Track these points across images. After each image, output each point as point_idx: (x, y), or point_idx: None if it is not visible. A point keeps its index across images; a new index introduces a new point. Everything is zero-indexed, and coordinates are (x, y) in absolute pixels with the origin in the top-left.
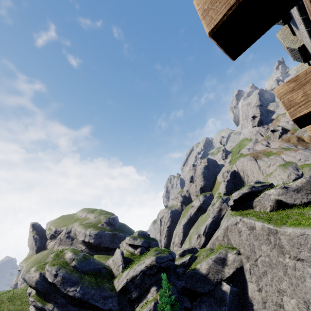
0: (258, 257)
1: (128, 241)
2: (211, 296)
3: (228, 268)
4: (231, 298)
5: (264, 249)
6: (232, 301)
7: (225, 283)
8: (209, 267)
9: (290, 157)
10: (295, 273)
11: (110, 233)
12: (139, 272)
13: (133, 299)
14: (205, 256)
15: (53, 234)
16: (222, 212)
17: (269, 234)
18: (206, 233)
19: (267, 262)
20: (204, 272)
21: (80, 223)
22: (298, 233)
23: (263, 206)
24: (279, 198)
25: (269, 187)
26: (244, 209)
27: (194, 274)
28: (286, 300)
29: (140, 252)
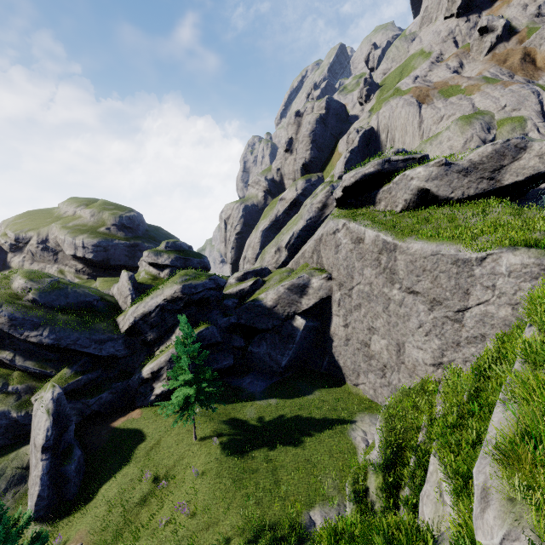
0: (355, 286)
1: (146, 258)
2: (276, 332)
3: (307, 299)
4: (304, 334)
5: (367, 274)
6: (305, 338)
7: (299, 317)
8: (278, 298)
9: (488, 101)
10: (399, 311)
11: (125, 244)
12: (155, 308)
13: (150, 342)
14: (278, 281)
15: (14, 244)
16: (327, 211)
17: (383, 251)
18: (291, 245)
19: (366, 293)
20: (270, 304)
21: (62, 225)
22: (429, 252)
23: (393, 202)
24: (426, 186)
25: (419, 164)
26: (360, 206)
27: (253, 307)
28: (376, 339)
29: (170, 275)
